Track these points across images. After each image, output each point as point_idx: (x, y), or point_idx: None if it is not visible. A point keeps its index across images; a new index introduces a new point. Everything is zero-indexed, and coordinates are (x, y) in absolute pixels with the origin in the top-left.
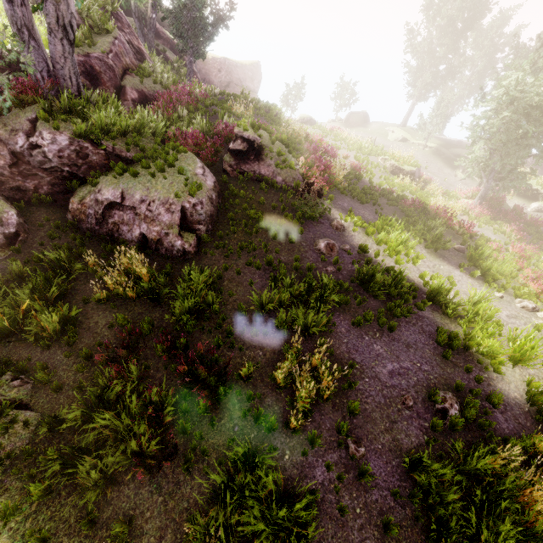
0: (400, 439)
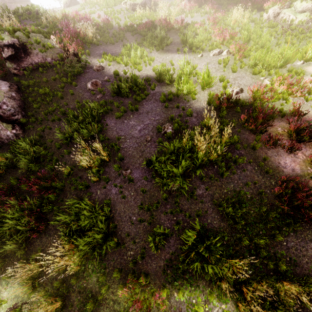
0: (147, 156)
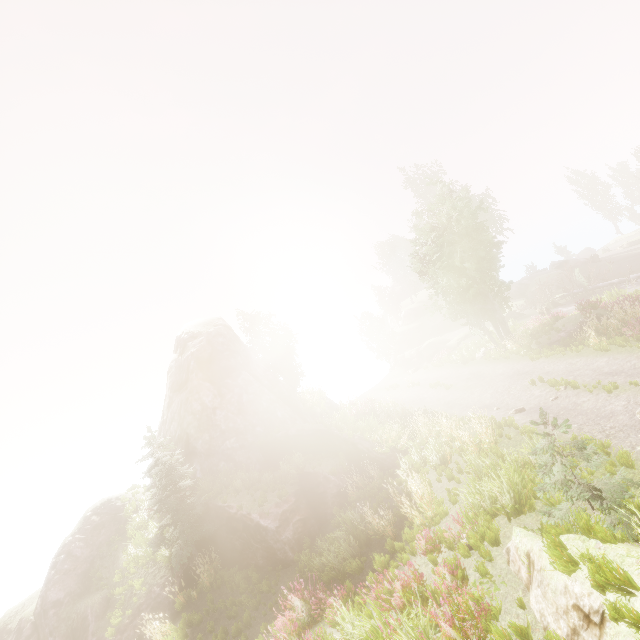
0: None
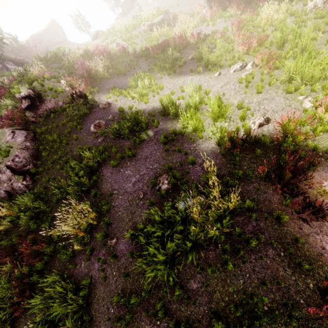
0: (137, 221)
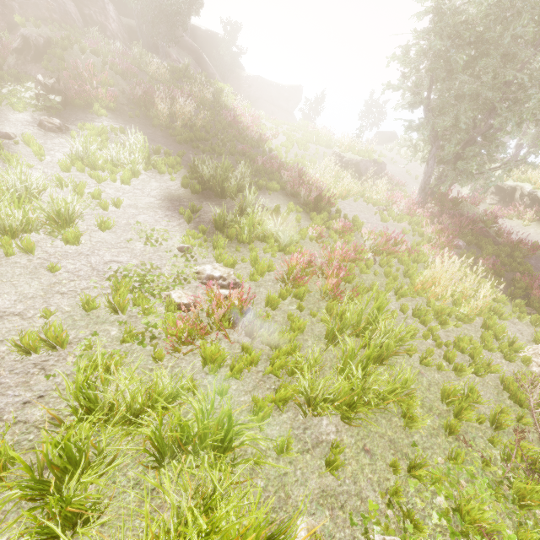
0: None
